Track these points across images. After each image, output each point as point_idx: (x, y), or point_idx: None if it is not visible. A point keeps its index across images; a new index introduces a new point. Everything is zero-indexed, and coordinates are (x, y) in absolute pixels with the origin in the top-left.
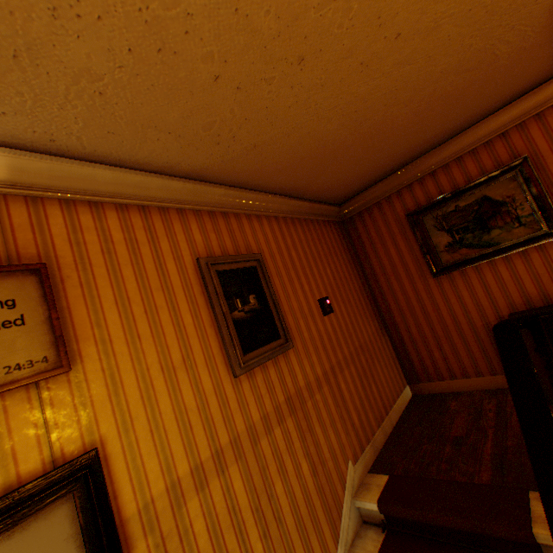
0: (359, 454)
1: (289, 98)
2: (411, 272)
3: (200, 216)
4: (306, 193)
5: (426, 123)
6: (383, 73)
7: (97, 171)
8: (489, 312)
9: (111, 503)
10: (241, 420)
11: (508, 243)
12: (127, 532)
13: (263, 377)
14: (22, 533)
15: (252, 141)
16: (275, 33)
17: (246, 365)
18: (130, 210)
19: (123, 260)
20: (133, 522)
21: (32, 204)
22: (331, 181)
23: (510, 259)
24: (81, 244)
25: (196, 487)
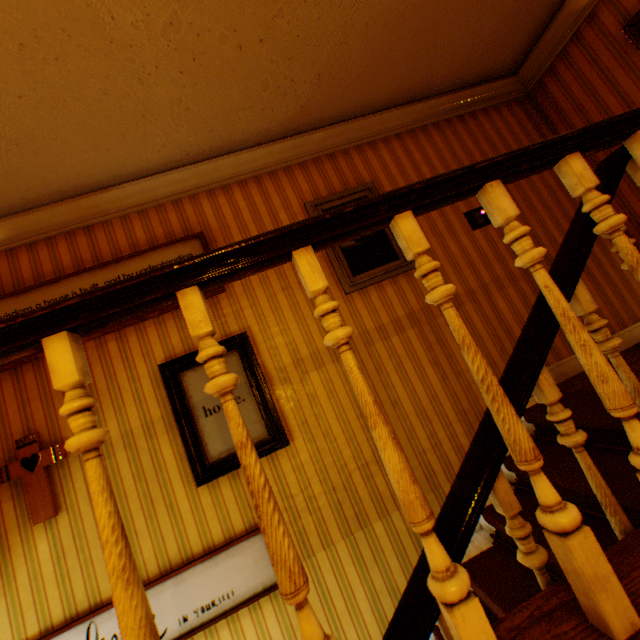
0: None
1: (311, 12)
2: None
3: (305, 167)
4: (433, 86)
5: None
6: None
7: (219, 164)
8: None
9: (257, 360)
10: (354, 327)
11: None
12: (270, 378)
13: (377, 295)
14: None
15: (312, 73)
16: None
17: (354, 284)
18: (248, 183)
19: (248, 221)
20: (273, 374)
21: (193, 200)
22: (460, 52)
23: None
24: (221, 216)
25: (315, 365)
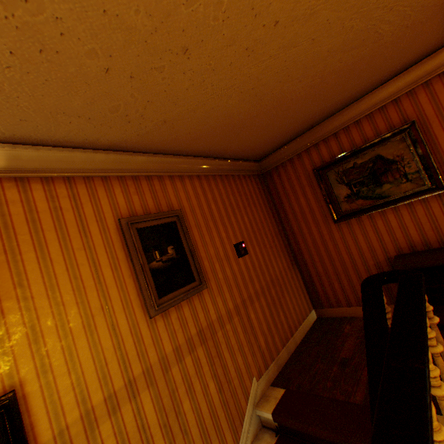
0: (264, 370)
1: (185, 81)
2: (317, 218)
3: (124, 181)
4: (225, 153)
5: (324, 93)
6: (270, 56)
7: (20, 151)
8: (379, 253)
9: (26, 434)
10: (154, 353)
11: (396, 196)
12: None
13: (177, 315)
14: None
15: (161, 118)
16: (151, 28)
17: (160, 307)
18: (55, 182)
19: (47, 226)
20: None
21: None
22: (246, 143)
23: (398, 210)
24: (6, 216)
25: (109, 412)
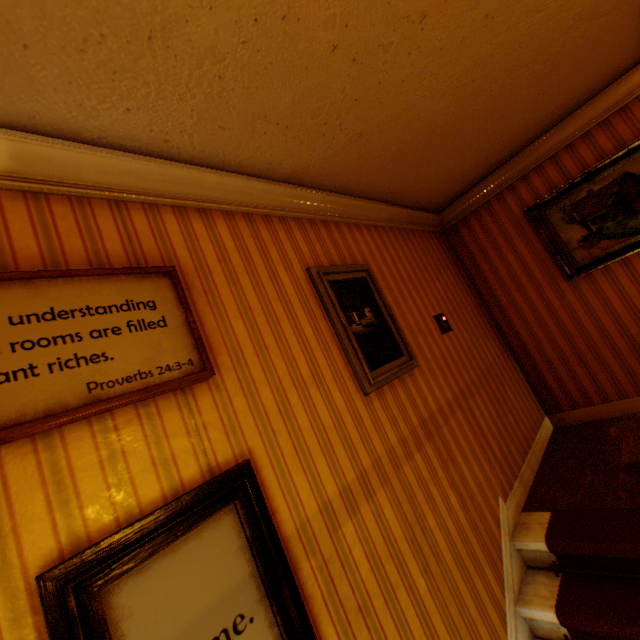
0: (508, 490)
1: (404, 68)
2: (537, 279)
3: (302, 225)
4: (404, 197)
5: (548, 91)
6: (508, 27)
7: (203, 176)
8: None
9: (271, 517)
10: (379, 442)
11: None
12: (289, 552)
13: (392, 397)
14: (195, 540)
15: (358, 129)
16: None
17: (375, 381)
18: (235, 218)
19: (238, 268)
20: (293, 541)
21: (149, 211)
22: (433, 179)
23: None
24: (198, 251)
25: (347, 511)
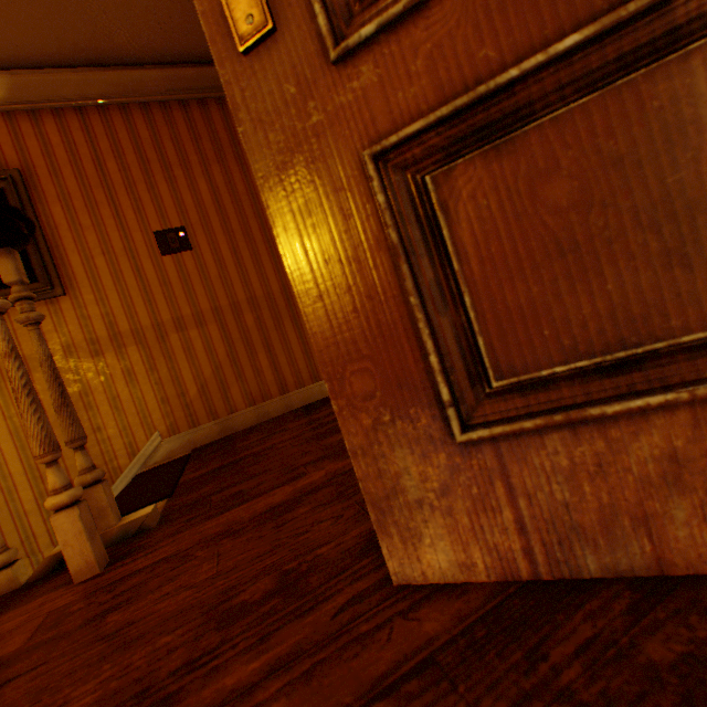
0: (186, 428)
1: None
2: None
3: None
4: (127, 52)
5: None
6: None
7: None
8: None
9: None
10: None
11: None
12: None
13: None
14: None
15: None
16: None
17: None
18: None
19: None
20: None
21: None
22: (136, 13)
23: None
24: None
25: None
